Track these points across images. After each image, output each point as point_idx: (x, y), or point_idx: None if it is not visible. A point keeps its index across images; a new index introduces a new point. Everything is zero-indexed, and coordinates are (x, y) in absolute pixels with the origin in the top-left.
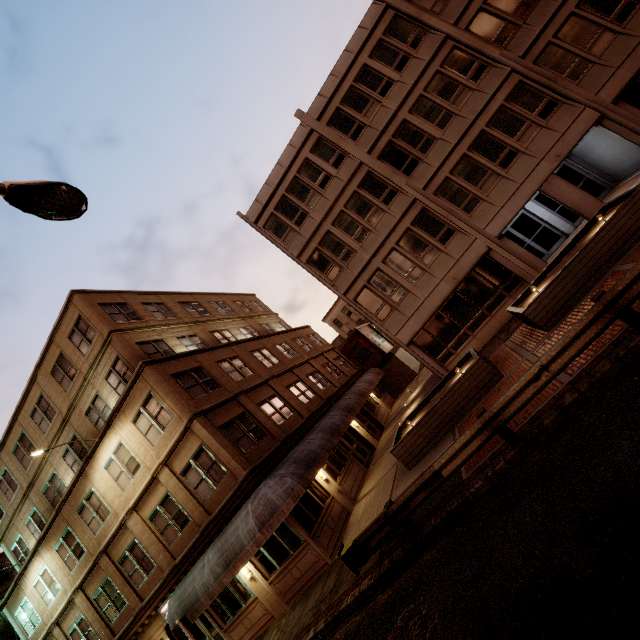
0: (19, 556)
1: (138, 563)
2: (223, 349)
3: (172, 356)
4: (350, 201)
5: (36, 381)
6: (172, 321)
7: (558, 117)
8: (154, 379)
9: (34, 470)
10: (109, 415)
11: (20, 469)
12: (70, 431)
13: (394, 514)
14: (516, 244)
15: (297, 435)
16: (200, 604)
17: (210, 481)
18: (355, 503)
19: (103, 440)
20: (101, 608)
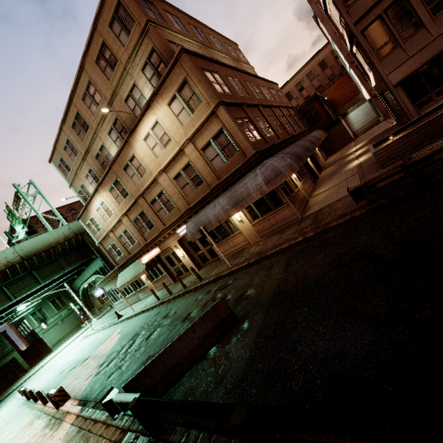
0: (83, 196)
1: (163, 205)
2: (228, 69)
3: (199, 54)
4: None
5: (84, 69)
6: (187, 35)
7: None
8: (190, 66)
9: (88, 141)
10: (149, 97)
11: (78, 140)
12: (113, 114)
13: (413, 164)
14: None
15: (279, 146)
16: (211, 225)
17: (223, 156)
18: (310, 198)
19: (143, 118)
20: (138, 227)
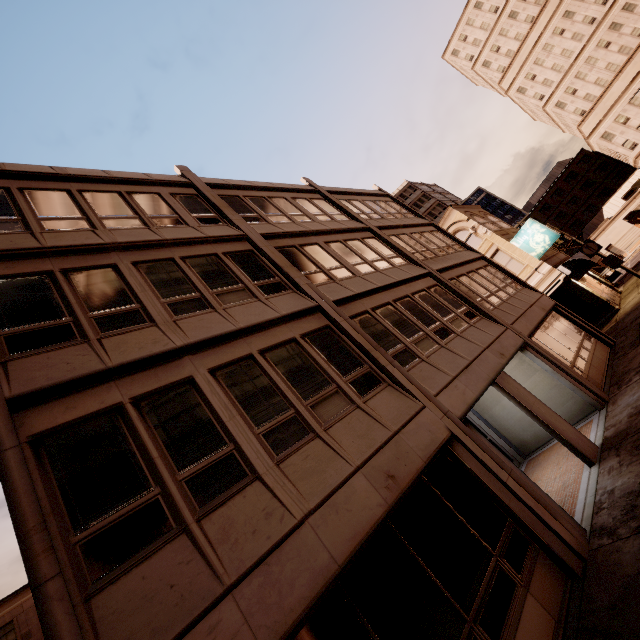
0: None
1: None
2: None
3: None
4: (199, 258)
5: None
6: None
7: (483, 324)
8: None
9: None
10: None
11: None
12: None
13: None
14: (494, 447)
15: None
16: None
17: None
18: None
19: None
20: None
